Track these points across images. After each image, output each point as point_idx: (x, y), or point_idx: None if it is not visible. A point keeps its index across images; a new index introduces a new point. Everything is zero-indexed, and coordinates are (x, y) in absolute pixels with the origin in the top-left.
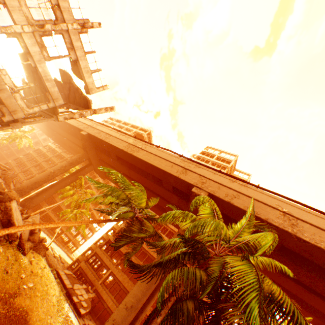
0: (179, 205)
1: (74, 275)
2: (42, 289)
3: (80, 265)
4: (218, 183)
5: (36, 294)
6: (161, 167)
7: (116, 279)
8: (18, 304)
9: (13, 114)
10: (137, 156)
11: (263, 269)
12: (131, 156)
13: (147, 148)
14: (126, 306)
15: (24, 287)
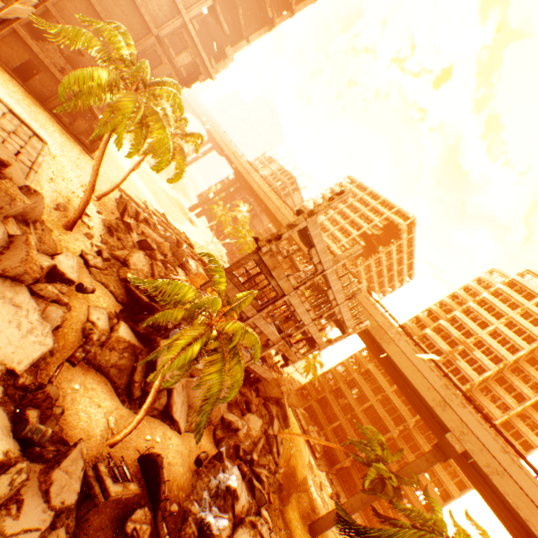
0: (429, 417)
1: (307, 414)
2: (298, 448)
3: (311, 402)
4: (482, 443)
5: (297, 453)
6: (413, 383)
7: (344, 432)
8: (291, 463)
9: (293, 362)
10: (387, 350)
11: (519, 537)
12: (378, 344)
13: (400, 341)
14: (361, 500)
15: (292, 452)
